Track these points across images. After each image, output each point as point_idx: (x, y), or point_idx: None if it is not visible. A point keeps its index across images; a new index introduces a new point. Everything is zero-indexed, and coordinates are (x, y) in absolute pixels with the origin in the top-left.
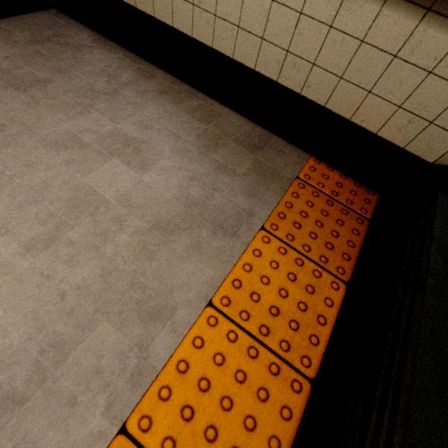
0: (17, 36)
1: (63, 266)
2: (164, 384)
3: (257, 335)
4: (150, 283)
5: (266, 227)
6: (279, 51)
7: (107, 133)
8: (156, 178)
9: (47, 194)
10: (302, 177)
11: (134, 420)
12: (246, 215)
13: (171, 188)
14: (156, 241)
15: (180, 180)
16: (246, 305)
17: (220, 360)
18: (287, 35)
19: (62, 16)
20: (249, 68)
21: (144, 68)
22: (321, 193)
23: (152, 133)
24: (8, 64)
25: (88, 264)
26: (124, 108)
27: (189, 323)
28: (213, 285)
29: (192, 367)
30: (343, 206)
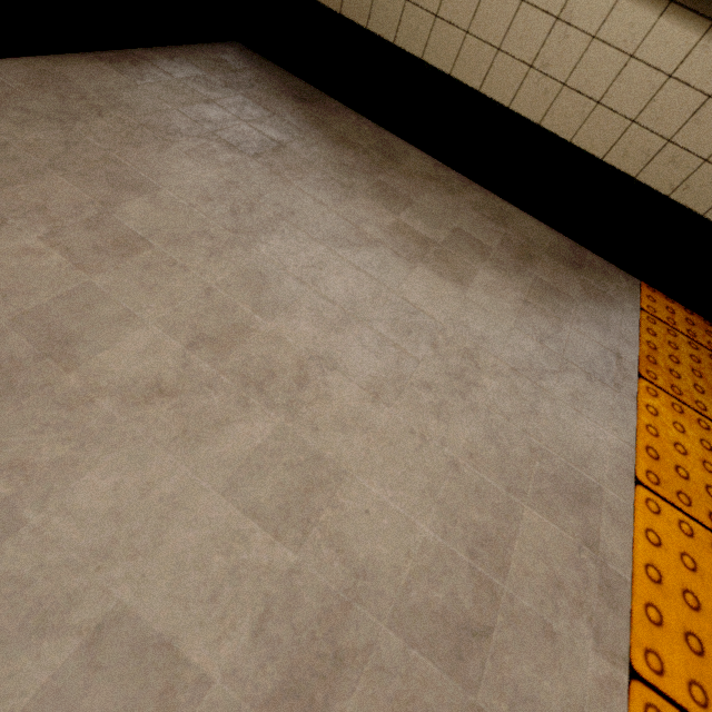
0: (206, 73)
1: (433, 421)
2: (645, 601)
3: (711, 527)
4: (553, 449)
5: (643, 375)
6: (655, 139)
7: (391, 228)
8: (483, 298)
9: (360, 311)
10: (646, 309)
11: (638, 657)
12: (611, 356)
13: (507, 313)
14: (529, 389)
15: (512, 302)
16: (677, 484)
17: (690, 563)
18: (676, 121)
19: (253, 54)
20: (593, 157)
21: (391, 141)
22: (677, 332)
23: (446, 233)
24: (214, 112)
25: (463, 419)
26: (395, 194)
27: (627, 509)
28: (627, 455)
29: (664, 575)
30: (708, 350)
